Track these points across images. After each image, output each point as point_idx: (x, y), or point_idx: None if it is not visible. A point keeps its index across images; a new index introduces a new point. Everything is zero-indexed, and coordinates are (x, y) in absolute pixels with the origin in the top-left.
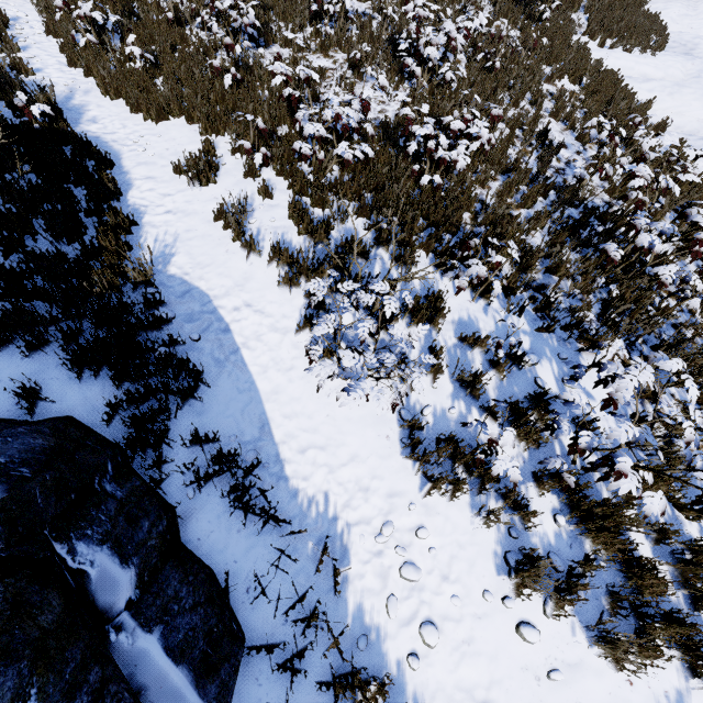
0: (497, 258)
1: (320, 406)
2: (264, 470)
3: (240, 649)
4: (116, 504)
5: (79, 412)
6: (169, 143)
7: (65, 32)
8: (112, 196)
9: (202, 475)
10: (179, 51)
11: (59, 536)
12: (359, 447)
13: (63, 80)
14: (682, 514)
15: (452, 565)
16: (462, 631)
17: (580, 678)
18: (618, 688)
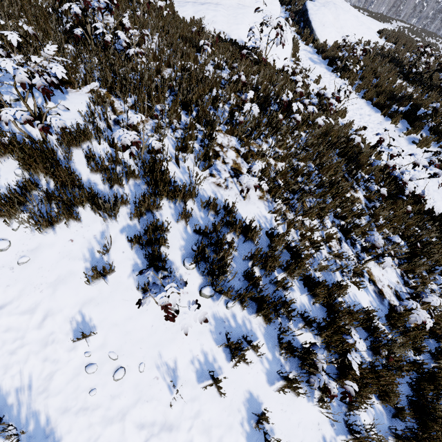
0: None
1: None
2: None
3: None
4: None
5: None
6: None
7: None
8: None
9: None
10: None
11: None
12: None
13: None
14: (119, 151)
15: None
16: None
17: (40, 253)
18: (64, 246)
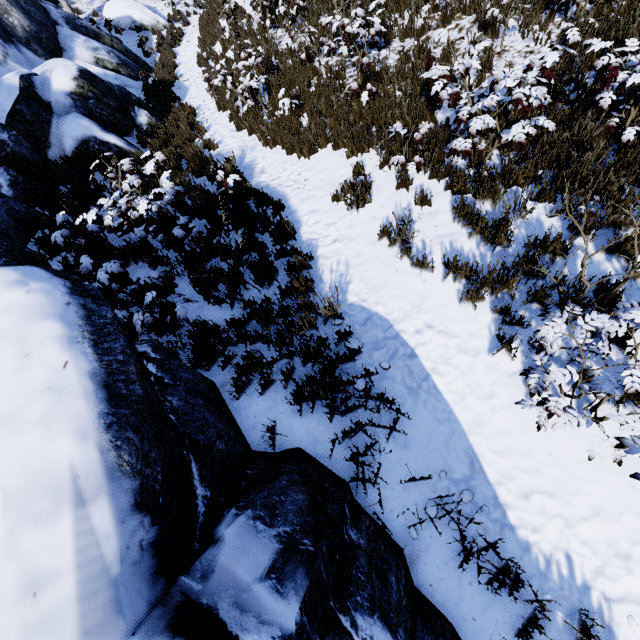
0: None
1: (536, 442)
2: (483, 514)
3: None
4: (365, 557)
5: (305, 444)
6: (322, 174)
7: (231, 105)
8: (290, 236)
9: (420, 513)
10: (316, 86)
11: (341, 607)
12: (604, 499)
13: (235, 145)
14: None
15: None
16: None
17: None
18: None
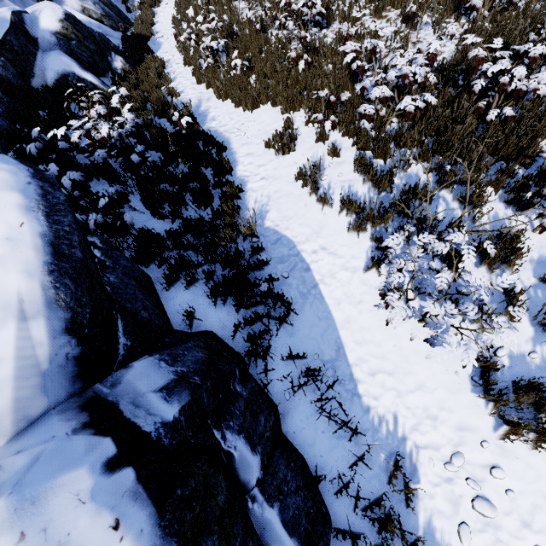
0: None
1: (387, 337)
2: (340, 386)
3: (329, 529)
4: (244, 402)
5: (216, 328)
6: (260, 125)
7: (195, 61)
8: (227, 172)
9: (294, 382)
10: (265, 52)
11: (216, 425)
12: (426, 378)
13: (194, 95)
14: None
15: (534, 514)
16: None
17: None
18: None
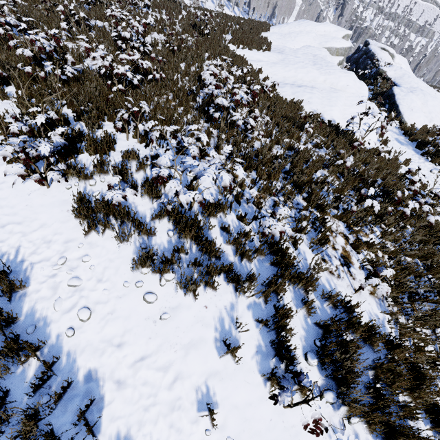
0: (133, 108)
1: (21, 201)
2: None
3: None
4: None
5: None
6: None
7: None
8: None
9: None
10: None
11: None
12: (47, 219)
13: None
14: (244, 224)
15: (104, 272)
16: (108, 307)
17: (179, 313)
18: (200, 312)
